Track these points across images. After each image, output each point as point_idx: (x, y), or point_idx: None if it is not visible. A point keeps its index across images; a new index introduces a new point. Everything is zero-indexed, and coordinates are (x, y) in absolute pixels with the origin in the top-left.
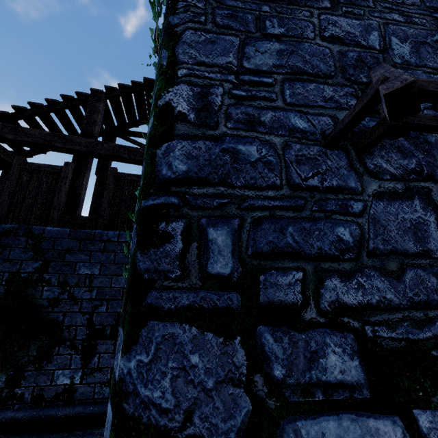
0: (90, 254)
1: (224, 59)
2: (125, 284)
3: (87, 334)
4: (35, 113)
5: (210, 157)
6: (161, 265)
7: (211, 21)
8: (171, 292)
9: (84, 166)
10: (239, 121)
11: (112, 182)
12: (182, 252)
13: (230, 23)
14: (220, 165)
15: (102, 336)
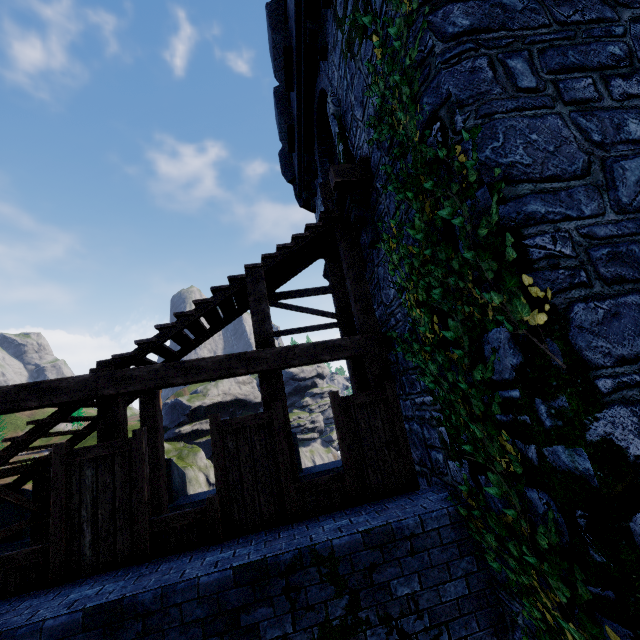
0: (400, 564)
1: None
2: (456, 592)
3: None
4: (185, 326)
5: None
6: None
7: (596, 276)
8: None
9: (279, 389)
10: None
11: (341, 415)
12: None
13: (620, 271)
14: None
15: None
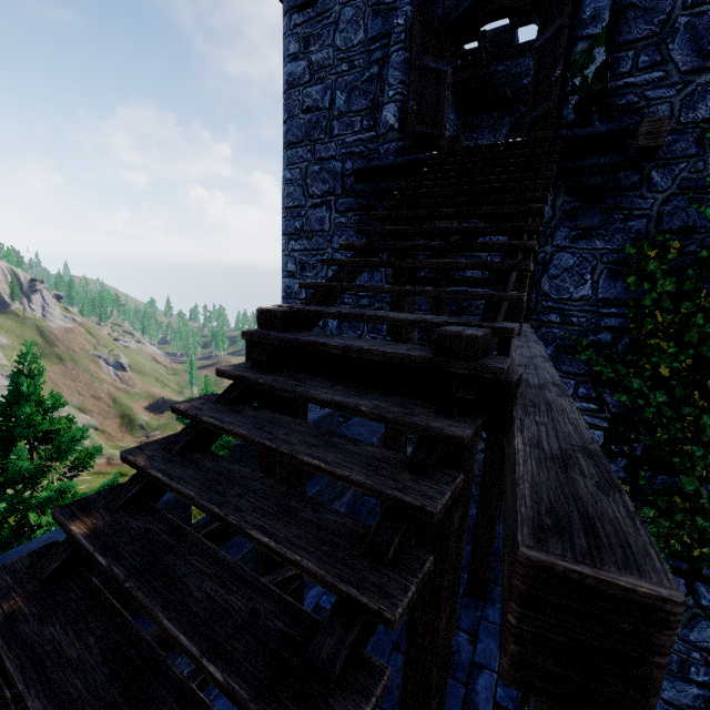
0: None
1: None
2: None
3: None
4: None
5: None
6: None
7: None
8: None
9: None
10: None
11: None
12: None
13: None
14: None
15: None
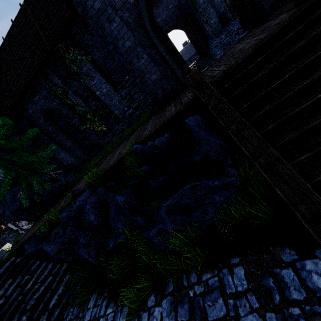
0: None
1: None
2: None
3: None
4: None
5: None
6: None
7: None
8: None
9: None
10: None
11: None
12: None
13: None
14: None
15: None
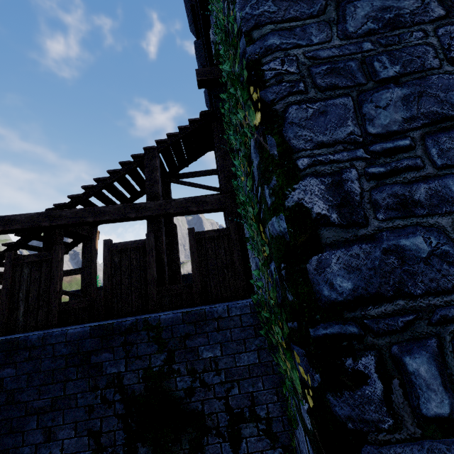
0: (207, 336)
1: (343, 131)
2: (249, 361)
3: (229, 419)
4: (102, 188)
5: (373, 264)
6: (366, 413)
7: (312, 86)
8: (391, 447)
9: (159, 230)
10: (389, 208)
11: (194, 244)
12: (385, 394)
13: (334, 81)
14: (388, 272)
15: (243, 419)
